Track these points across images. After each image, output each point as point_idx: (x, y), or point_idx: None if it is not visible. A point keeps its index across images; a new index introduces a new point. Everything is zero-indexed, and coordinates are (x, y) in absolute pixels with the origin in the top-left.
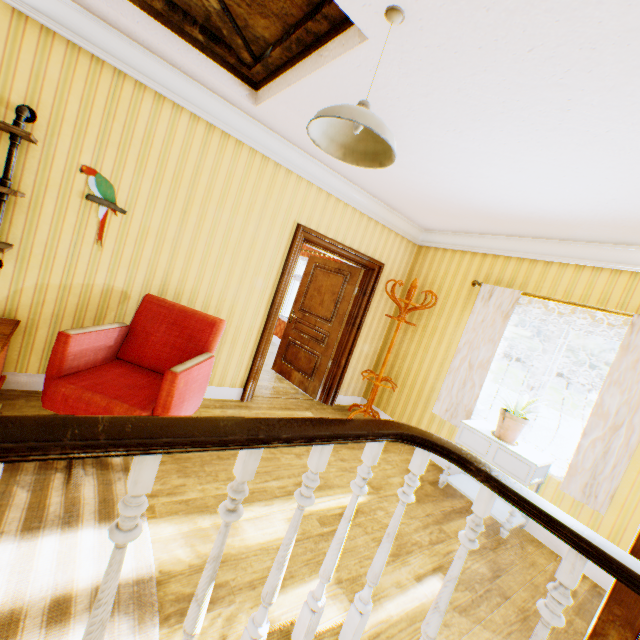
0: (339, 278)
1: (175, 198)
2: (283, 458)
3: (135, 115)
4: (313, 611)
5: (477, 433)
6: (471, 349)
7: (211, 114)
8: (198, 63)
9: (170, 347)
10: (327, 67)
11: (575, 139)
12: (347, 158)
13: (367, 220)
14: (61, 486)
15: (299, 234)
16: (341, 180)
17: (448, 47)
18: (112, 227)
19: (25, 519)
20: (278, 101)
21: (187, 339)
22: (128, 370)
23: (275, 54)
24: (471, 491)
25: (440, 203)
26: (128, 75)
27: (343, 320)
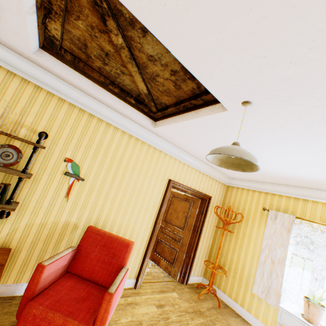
0: (187, 203)
1: (110, 170)
2: None
3: (96, 133)
4: None
5: (292, 316)
6: (270, 250)
7: (131, 130)
8: (130, 111)
9: (101, 262)
10: (200, 118)
11: None
12: (221, 165)
13: (202, 174)
14: None
15: (170, 184)
16: (190, 157)
17: (272, 116)
18: (75, 188)
19: None
20: (167, 127)
21: (111, 256)
22: (74, 282)
23: (170, 109)
24: None
25: None
26: (95, 116)
27: (191, 228)
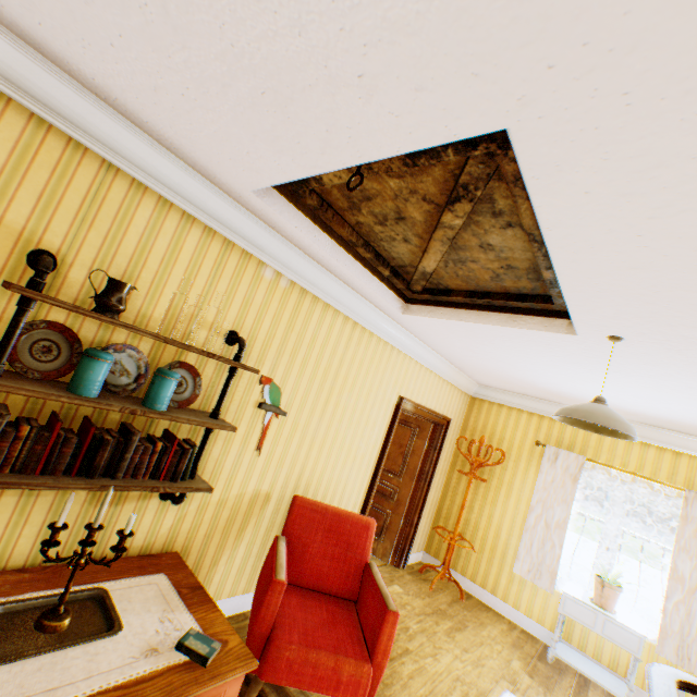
0: (406, 430)
1: (321, 391)
2: (427, 665)
3: (307, 323)
4: None
5: (581, 603)
6: (545, 508)
7: (359, 315)
8: (375, 288)
9: (329, 558)
10: (518, 329)
11: (685, 395)
12: (564, 420)
13: (442, 381)
14: None
15: (402, 406)
16: (434, 354)
17: (638, 354)
18: (271, 429)
19: None
20: (435, 320)
21: (344, 546)
22: (298, 597)
23: (455, 298)
24: (579, 664)
25: (520, 381)
26: (309, 291)
27: (415, 475)
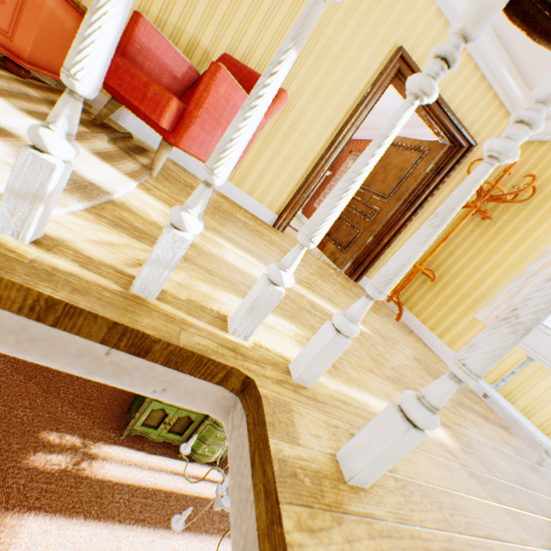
0: (414, 155)
1: None
2: None
3: None
4: (269, 282)
5: (547, 332)
6: None
7: None
8: None
9: None
10: None
11: None
12: None
13: (478, 79)
14: (81, 130)
15: (395, 59)
16: None
17: None
18: None
19: (32, 111)
20: None
21: None
22: None
23: None
24: (504, 403)
25: None
26: None
27: (402, 197)
